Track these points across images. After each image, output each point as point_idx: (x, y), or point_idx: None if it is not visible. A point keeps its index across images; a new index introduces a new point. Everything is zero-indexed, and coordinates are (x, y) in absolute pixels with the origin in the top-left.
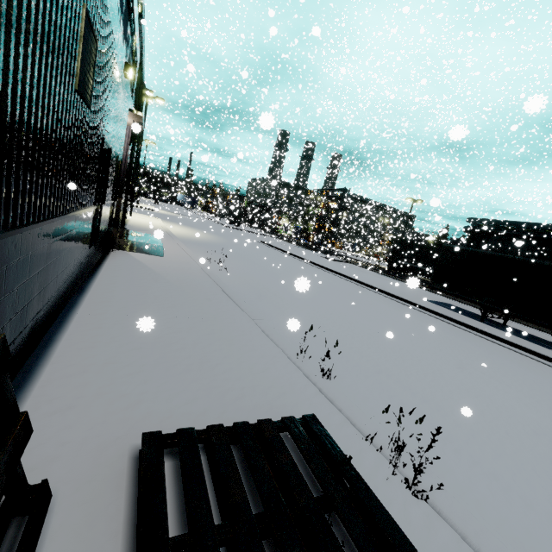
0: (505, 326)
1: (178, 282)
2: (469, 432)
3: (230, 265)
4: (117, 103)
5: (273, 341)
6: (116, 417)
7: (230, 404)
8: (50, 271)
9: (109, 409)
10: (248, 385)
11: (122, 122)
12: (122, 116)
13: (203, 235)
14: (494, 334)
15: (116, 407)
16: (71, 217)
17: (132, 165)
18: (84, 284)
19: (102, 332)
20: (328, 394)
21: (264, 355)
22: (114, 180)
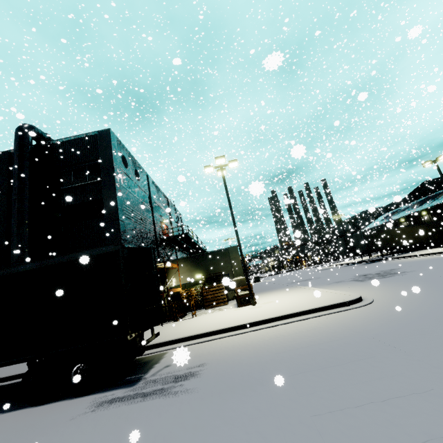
0: None
1: None
2: None
3: None
4: None
5: None
6: None
7: None
8: None
9: None
10: None
11: None
12: None
13: None
14: None
15: None
16: None
17: None
18: None
19: None
20: None
21: None
22: None
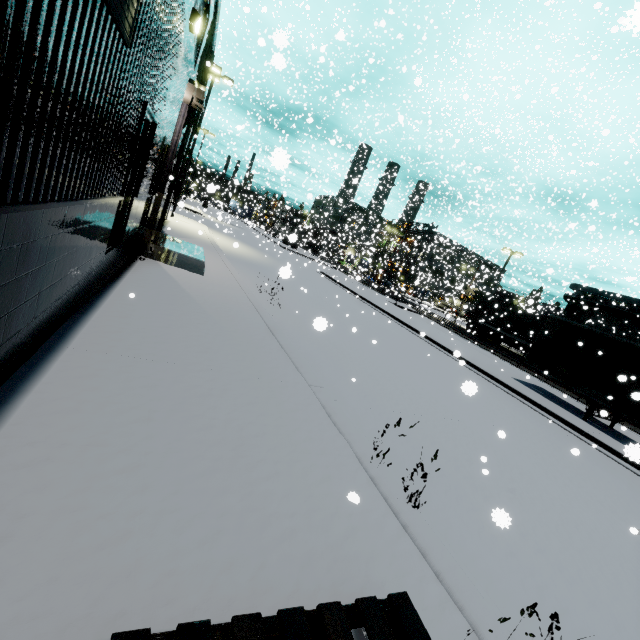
0: (613, 430)
1: (218, 315)
2: (609, 619)
3: (283, 298)
4: (174, 62)
5: (337, 427)
6: (79, 567)
7: (272, 547)
8: (25, 286)
9: (71, 547)
10: (301, 508)
11: (178, 94)
12: (179, 84)
13: (254, 254)
14: (604, 442)
15: (84, 543)
16: (76, 207)
17: (182, 154)
18: (91, 301)
19: (96, 384)
20: (417, 538)
21: (324, 451)
22: (155, 168)
